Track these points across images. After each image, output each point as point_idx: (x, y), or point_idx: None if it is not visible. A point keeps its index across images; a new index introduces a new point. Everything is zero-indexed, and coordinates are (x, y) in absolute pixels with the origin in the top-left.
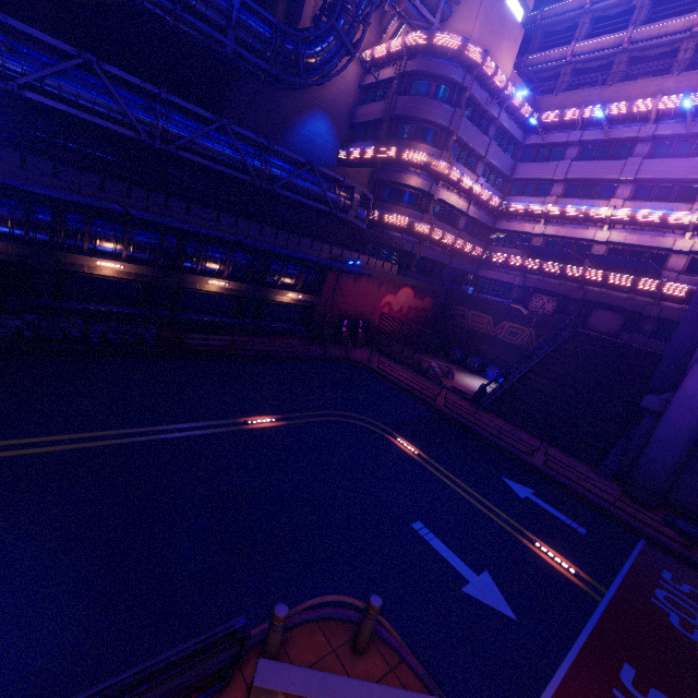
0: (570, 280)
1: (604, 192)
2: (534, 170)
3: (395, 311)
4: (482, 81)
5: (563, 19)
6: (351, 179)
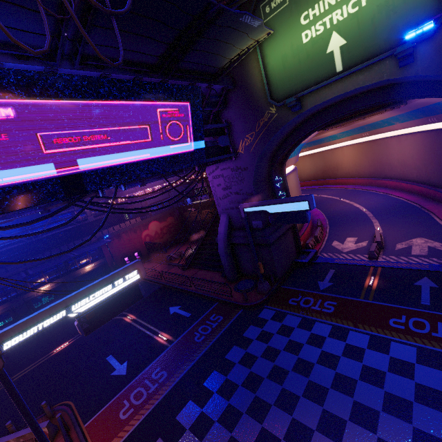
0: None
1: None
2: None
3: (153, 235)
4: None
5: None
6: None
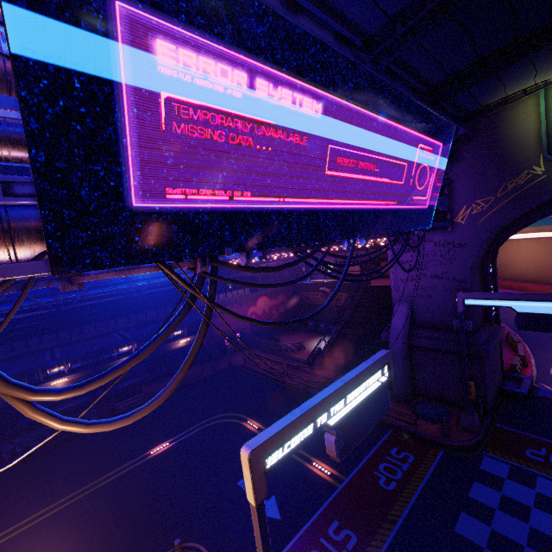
0: (359, 250)
1: None
2: None
3: (260, 315)
4: None
5: None
6: None
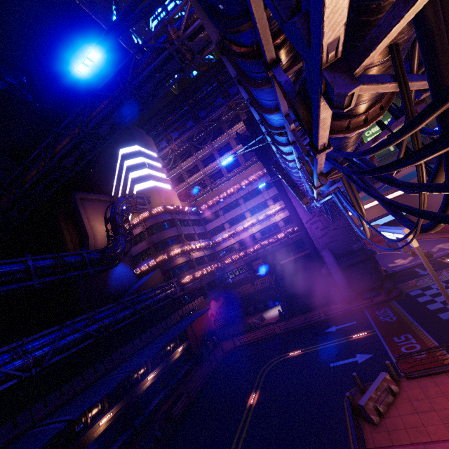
0: (259, 250)
1: (242, 218)
2: (213, 224)
3: (215, 315)
4: (176, 212)
5: (175, 175)
6: (155, 278)
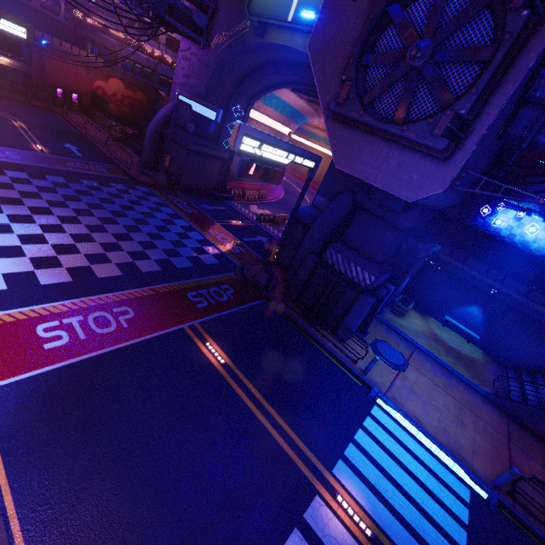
0: None
1: None
2: None
3: (109, 95)
4: None
5: None
6: None
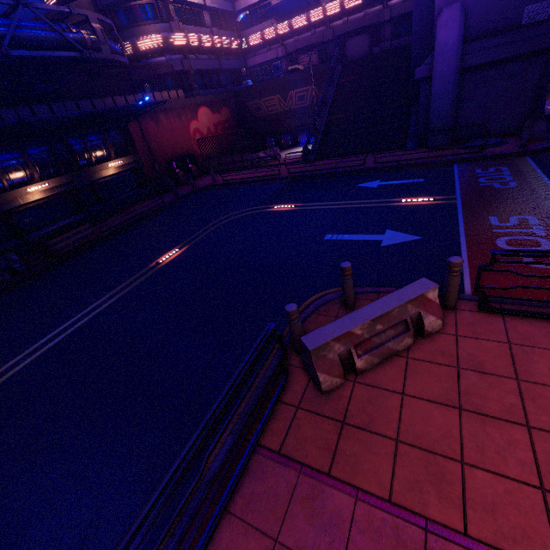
0: (318, 26)
1: None
2: None
3: (205, 134)
4: None
5: None
6: (78, 18)
